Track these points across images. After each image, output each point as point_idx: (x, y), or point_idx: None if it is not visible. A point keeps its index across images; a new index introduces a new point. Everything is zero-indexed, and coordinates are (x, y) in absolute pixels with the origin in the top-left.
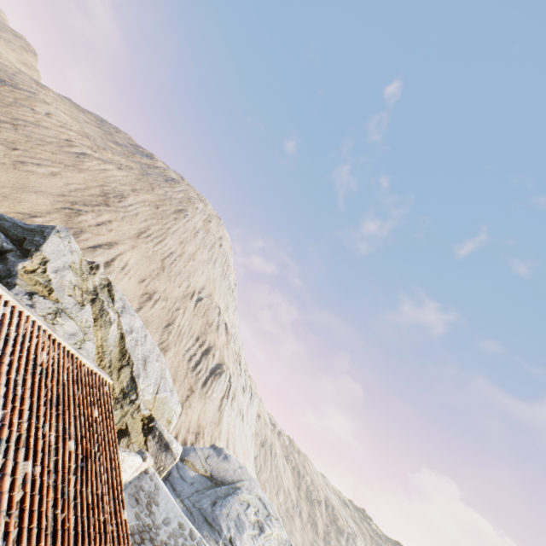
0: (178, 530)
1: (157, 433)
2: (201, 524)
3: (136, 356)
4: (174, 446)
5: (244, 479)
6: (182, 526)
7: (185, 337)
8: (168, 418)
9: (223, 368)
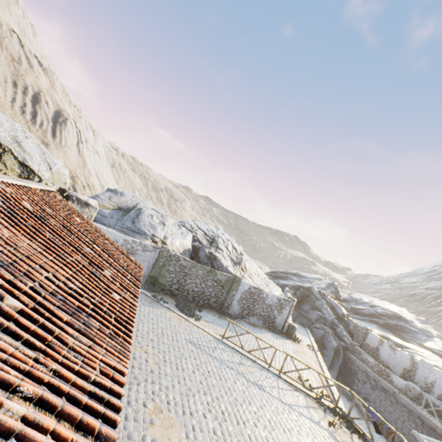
0: (125, 242)
1: (74, 199)
2: (133, 234)
3: (6, 140)
4: (91, 202)
5: (139, 203)
6: (127, 240)
7: None
8: (63, 181)
9: (65, 115)
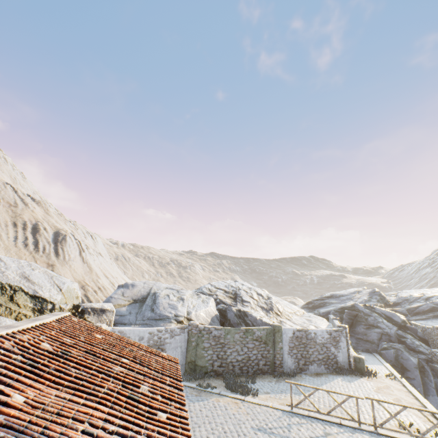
0: (151, 336)
1: (90, 310)
2: (156, 323)
3: (15, 280)
4: (106, 307)
5: (152, 287)
6: (152, 332)
7: (0, 230)
8: (75, 296)
9: (63, 233)
